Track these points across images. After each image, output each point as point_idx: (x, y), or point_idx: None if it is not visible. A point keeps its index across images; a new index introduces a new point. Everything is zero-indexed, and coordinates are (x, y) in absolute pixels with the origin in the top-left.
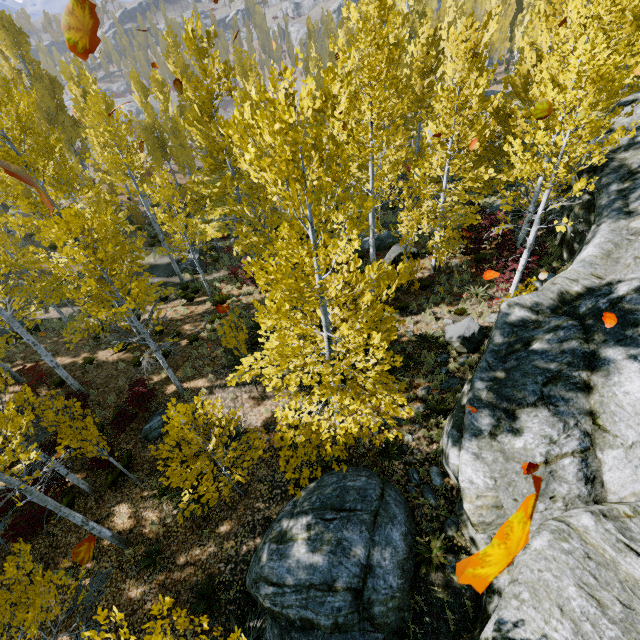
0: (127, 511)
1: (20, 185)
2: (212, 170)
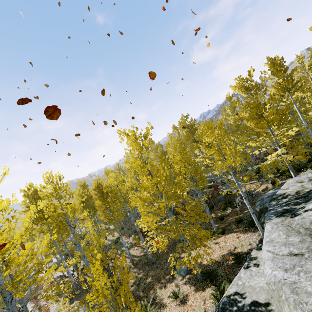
0: (213, 214)
1: (191, 136)
2: (237, 129)
